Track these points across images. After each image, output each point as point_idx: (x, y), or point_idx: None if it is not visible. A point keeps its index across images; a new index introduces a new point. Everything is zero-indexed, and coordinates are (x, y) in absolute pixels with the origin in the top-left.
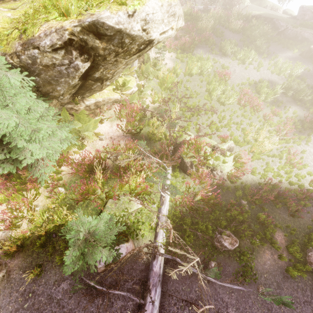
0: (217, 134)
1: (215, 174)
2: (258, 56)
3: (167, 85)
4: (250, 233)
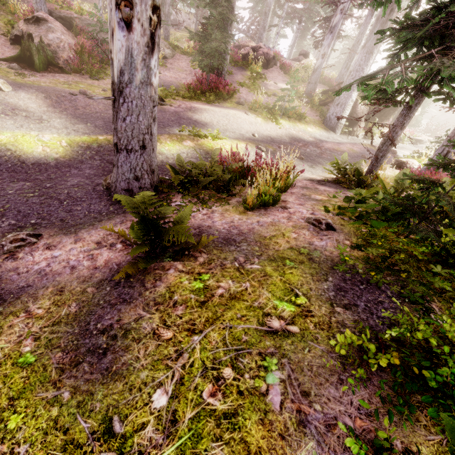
0: None
1: None
2: None
3: None
4: None
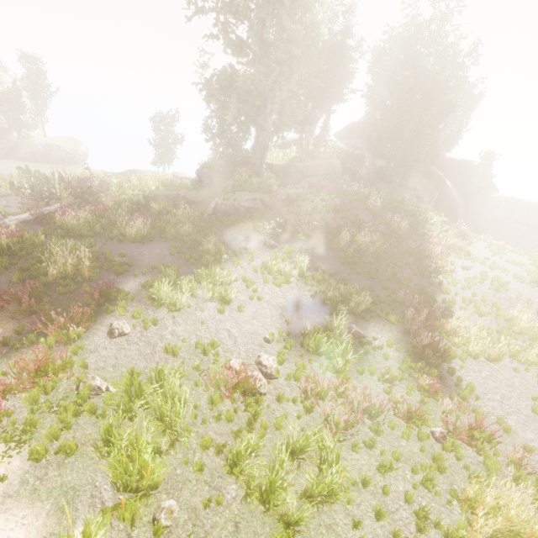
0: None
1: None
2: (227, 266)
3: None
4: None
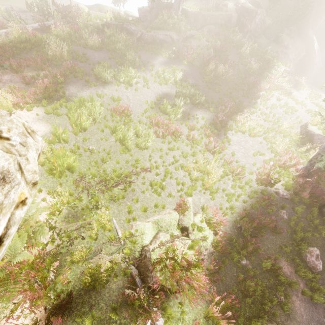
0: (165, 193)
1: (203, 257)
2: (137, 70)
3: (60, 169)
4: (277, 301)
